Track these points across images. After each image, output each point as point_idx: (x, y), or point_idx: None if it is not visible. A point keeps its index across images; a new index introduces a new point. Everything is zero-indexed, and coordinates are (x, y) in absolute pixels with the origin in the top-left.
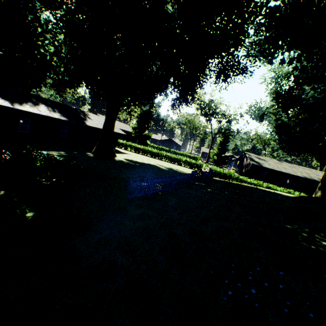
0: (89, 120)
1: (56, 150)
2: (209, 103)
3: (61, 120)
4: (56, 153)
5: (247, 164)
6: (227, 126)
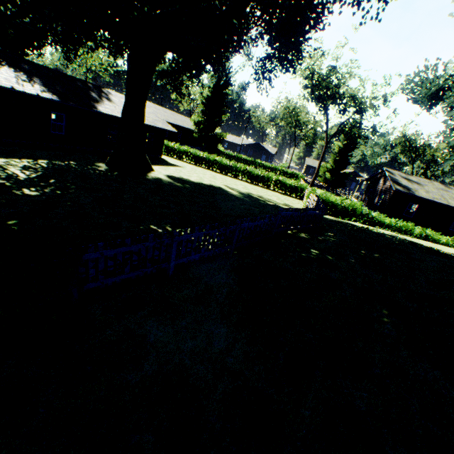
0: (108, 103)
1: (31, 157)
2: (329, 73)
3: (47, 100)
4: (27, 162)
5: (385, 190)
6: (355, 120)
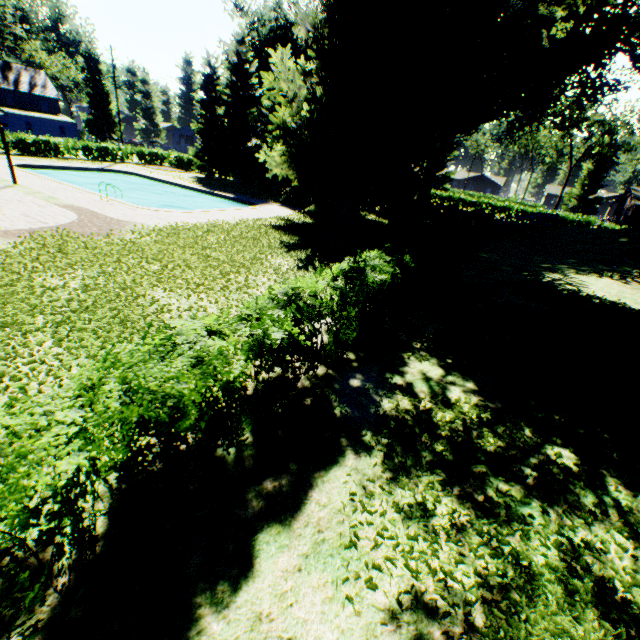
0: None
1: None
2: (571, 106)
3: None
4: None
5: (629, 208)
6: (609, 137)
